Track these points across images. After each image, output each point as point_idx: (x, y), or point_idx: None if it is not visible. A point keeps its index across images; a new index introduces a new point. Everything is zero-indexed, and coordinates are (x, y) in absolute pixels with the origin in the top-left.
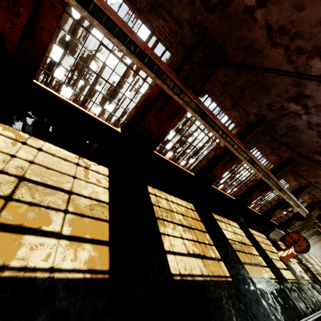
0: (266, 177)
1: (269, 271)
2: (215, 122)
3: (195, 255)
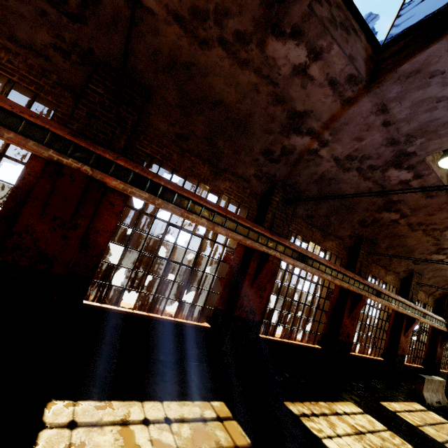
0: (341, 278)
1: None
2: (186, 197)
3: None
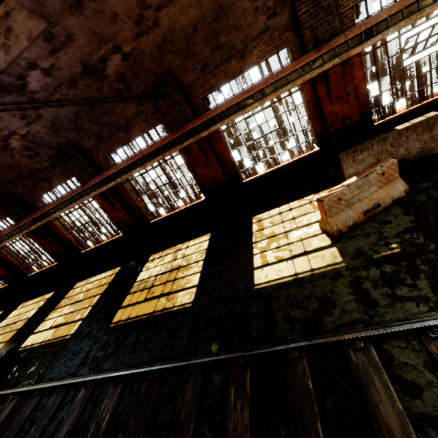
0: (153, 156)
1: (186, 294)
2: (46, 211)
3: (55, 327)
